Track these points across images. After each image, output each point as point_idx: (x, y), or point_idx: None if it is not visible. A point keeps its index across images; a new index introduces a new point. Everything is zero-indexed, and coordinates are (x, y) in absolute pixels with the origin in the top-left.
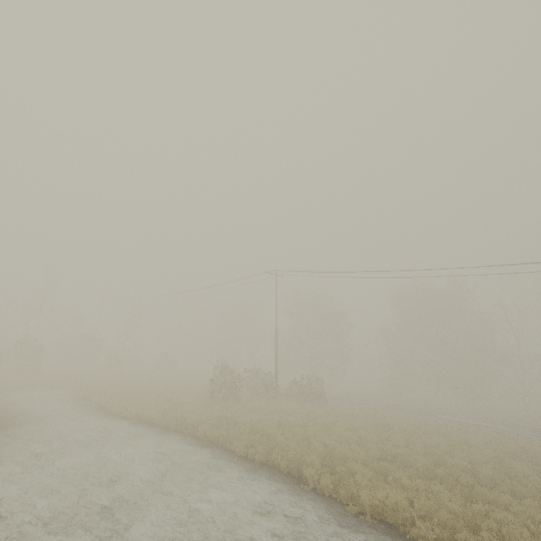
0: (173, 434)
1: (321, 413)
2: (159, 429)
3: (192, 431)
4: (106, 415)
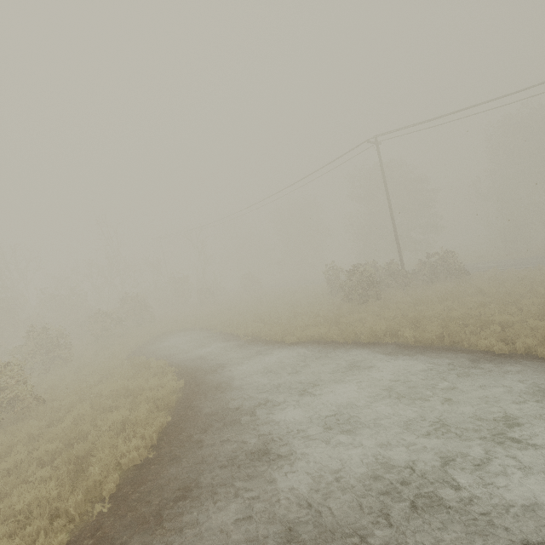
0: (374, 347)
1: (490, 286)
2: (351, 347)
3: (390, 340)
4: (273, 345)
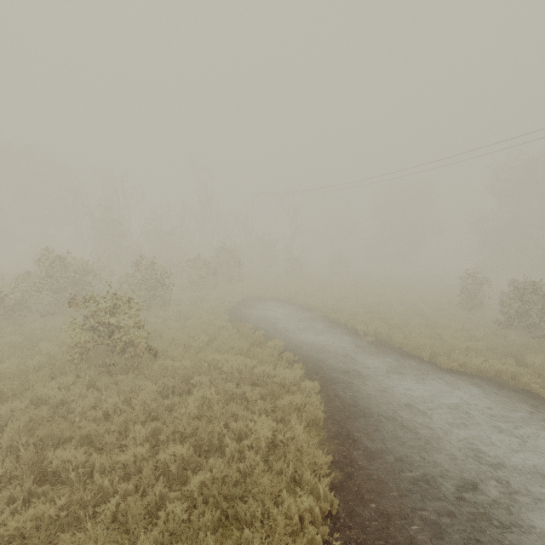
0: None
1: None
2: None
3: None
4: (418, 363)
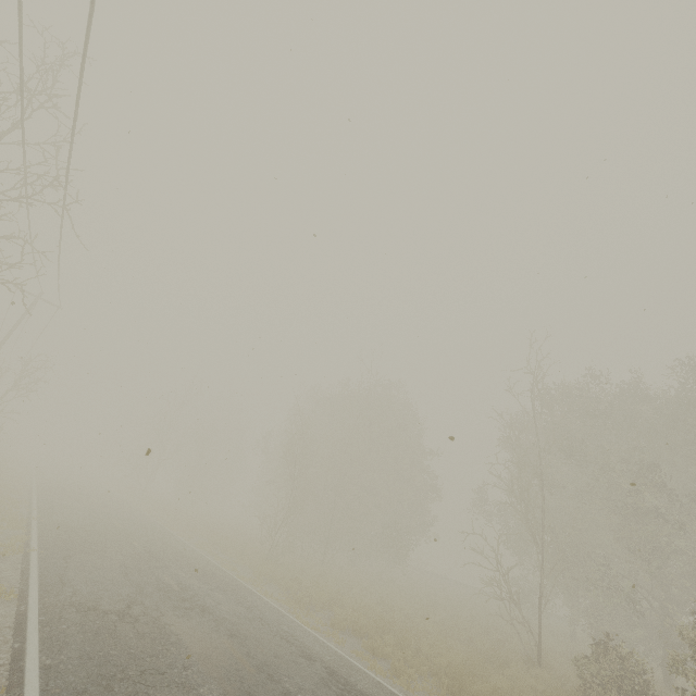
0: None
1: None
2: None
3: None
4: None
